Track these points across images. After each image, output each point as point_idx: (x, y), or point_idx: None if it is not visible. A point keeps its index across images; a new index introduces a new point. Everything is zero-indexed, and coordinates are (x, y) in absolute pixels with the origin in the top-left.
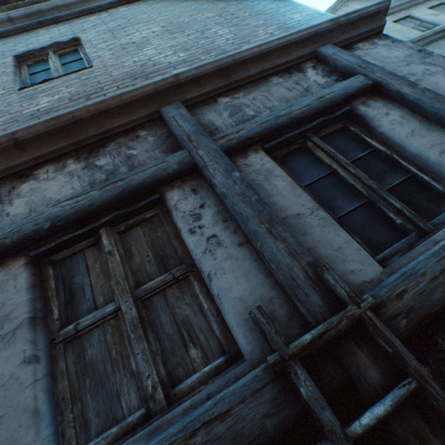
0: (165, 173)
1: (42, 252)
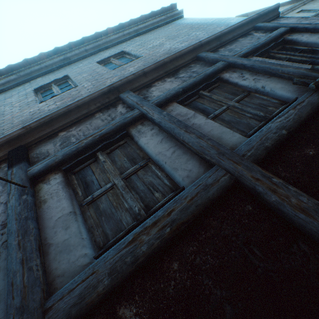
0: (218, 68)
1: (181, 100)
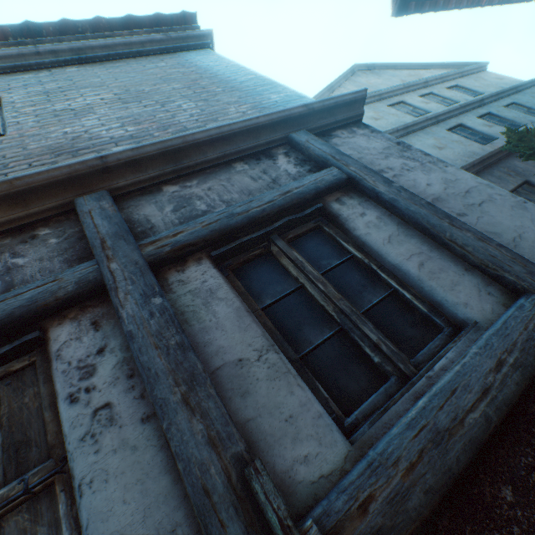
0: (51, 298)
1: None
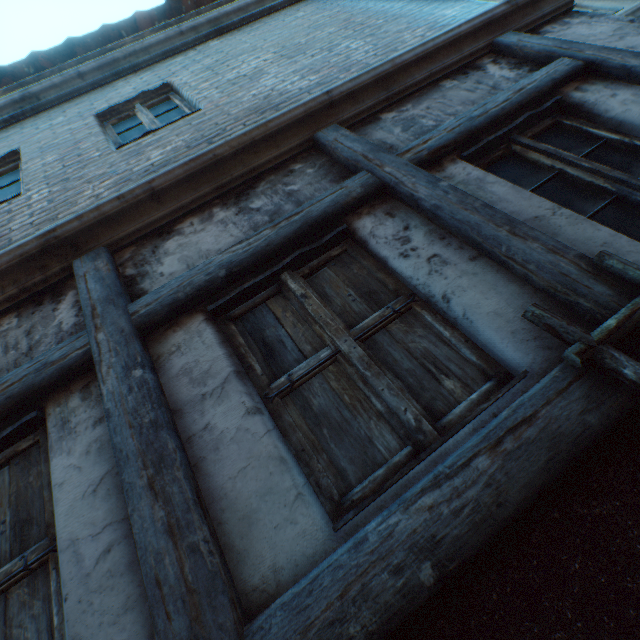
0: (348, 199)
1: (220, 305)
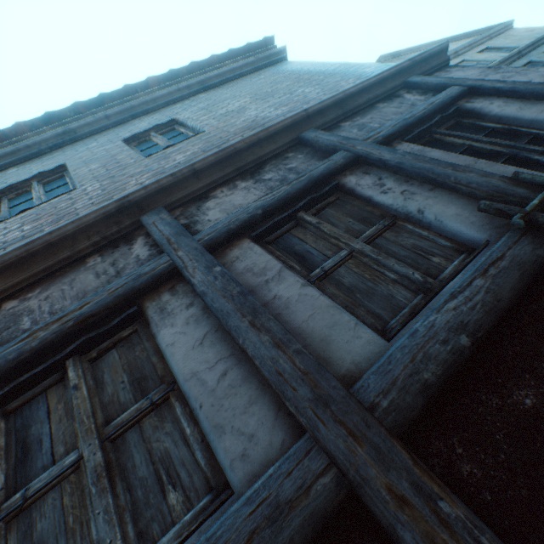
0: (336, 165)
1: (260, 232)
